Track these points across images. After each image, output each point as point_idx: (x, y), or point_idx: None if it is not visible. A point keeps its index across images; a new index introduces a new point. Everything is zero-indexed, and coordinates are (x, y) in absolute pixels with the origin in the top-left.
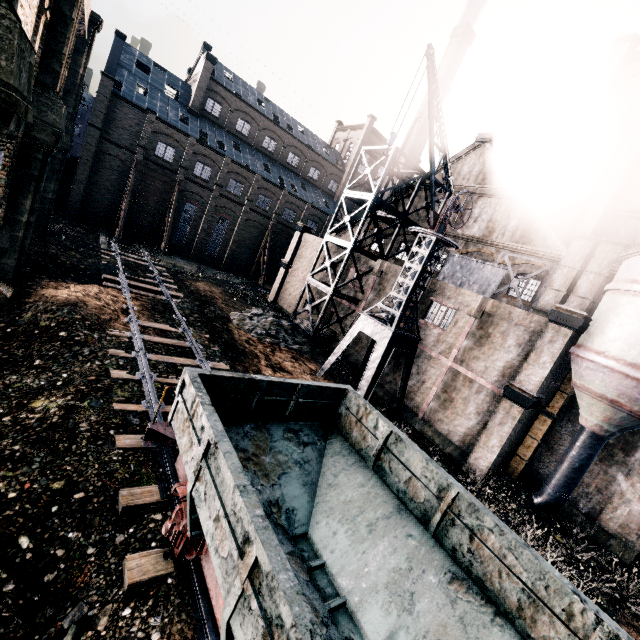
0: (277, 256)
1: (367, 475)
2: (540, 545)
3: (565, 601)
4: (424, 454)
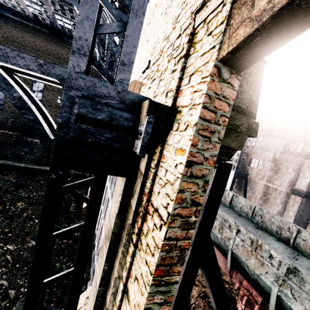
0: None
1: (228, 208)
2: None
3: (287, 225)
4: (244, 198)
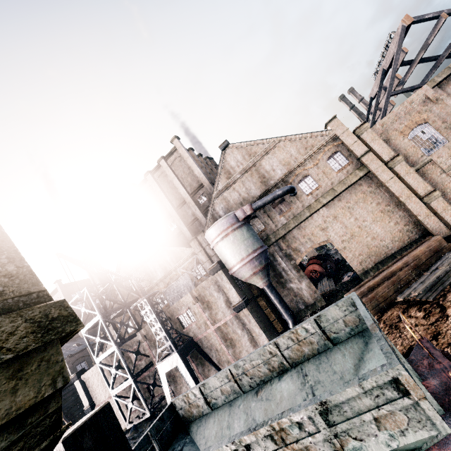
0: (77, 413)
1: (213, 415)
2: None
3: (267, 351)
4: (213, 376)
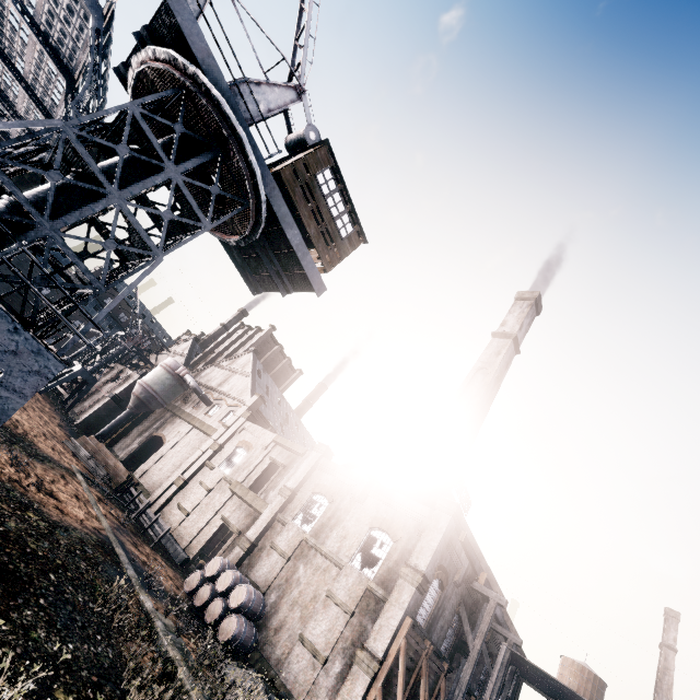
0: None
1: None
2: (77, 432)
3: None
4: None
